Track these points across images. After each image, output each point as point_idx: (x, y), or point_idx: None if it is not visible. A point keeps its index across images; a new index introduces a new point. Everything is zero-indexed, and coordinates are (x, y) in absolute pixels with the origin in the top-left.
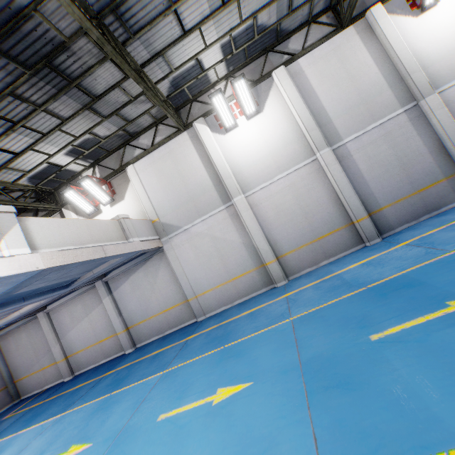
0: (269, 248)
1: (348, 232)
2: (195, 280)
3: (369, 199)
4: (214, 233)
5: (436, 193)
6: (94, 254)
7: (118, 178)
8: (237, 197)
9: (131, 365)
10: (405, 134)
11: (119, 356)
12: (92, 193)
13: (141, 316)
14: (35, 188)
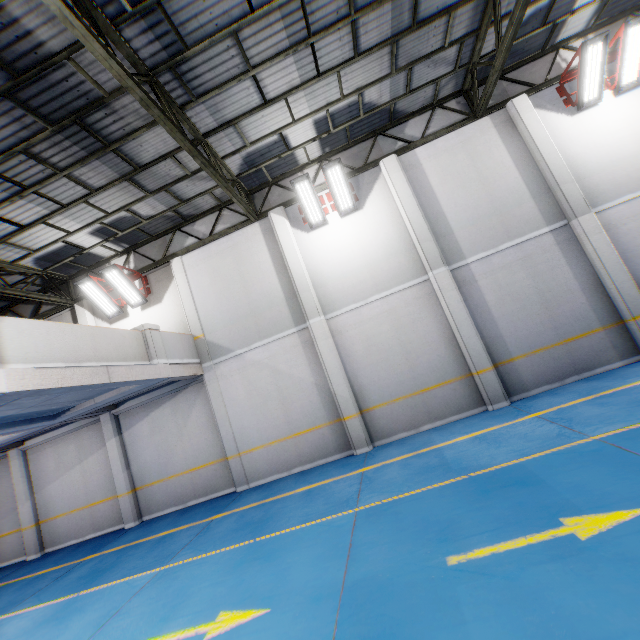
0: (350, 396)
1: (463, 387)
2: (242, 429)
3: (496, 343)
4: (277, 365)
5: (589, 347)
6: (92, 377)
7: (158, 272)
8: (314, 319)
9: (124, 549)
10: (550, 260)
11: (114, 531)
12: (117, 289)
13: (157, 472)
14: (43, 273)
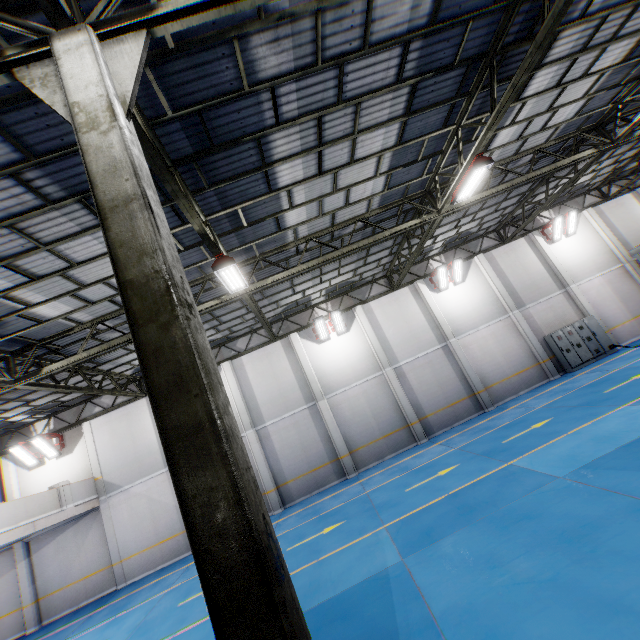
0: None
1: None
2: (125, 543)
3: (279, 473)
4: (152, 494)
5: (324, 473)
6: (26, 531)
7: (72, 430)
8: None
9: None
10: (307, 424)
11: (18, 636)
12: (40, 449)
13: (58, 583)
14: None
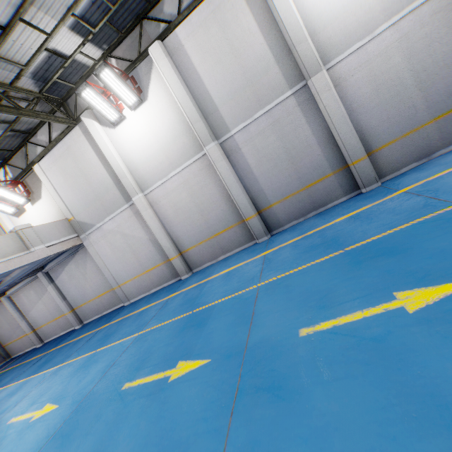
0: (170, 245)
1: (241, 229)
2: (116, 272)
3: (259, 196)
4: (123, 230)
5: (324, 189)
6: None
7: (30, 176)
8: (135, 197)
9: (63, 347)
10: (294, 121)
11: (72, 330)
12: (5, 197)
13: (81, 300)
14: None
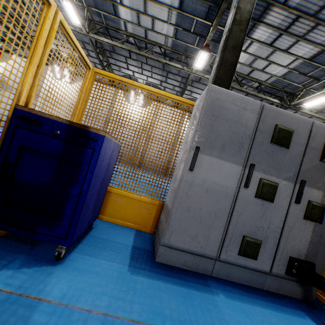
0: None
1: None
2: (2, 111)
3: None
4: None
5: None
6: None
7: (8, 54)
8: (39, 99)
9: None
10: (99, 127)
11: None
12: None
13: None
14: None
